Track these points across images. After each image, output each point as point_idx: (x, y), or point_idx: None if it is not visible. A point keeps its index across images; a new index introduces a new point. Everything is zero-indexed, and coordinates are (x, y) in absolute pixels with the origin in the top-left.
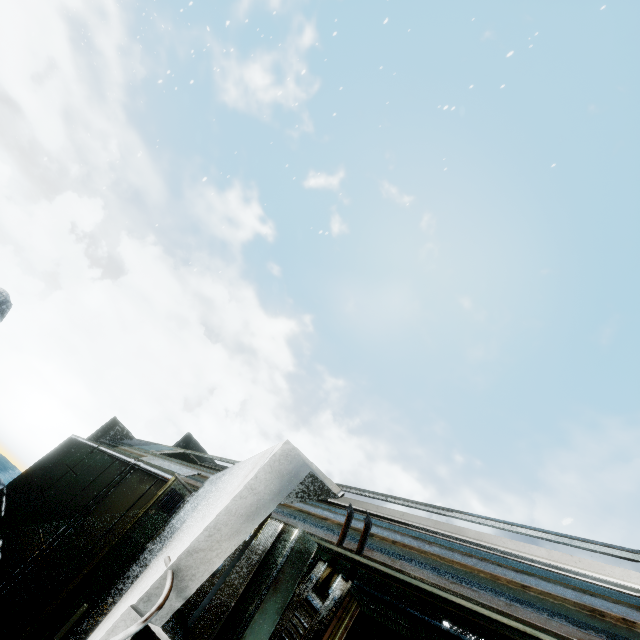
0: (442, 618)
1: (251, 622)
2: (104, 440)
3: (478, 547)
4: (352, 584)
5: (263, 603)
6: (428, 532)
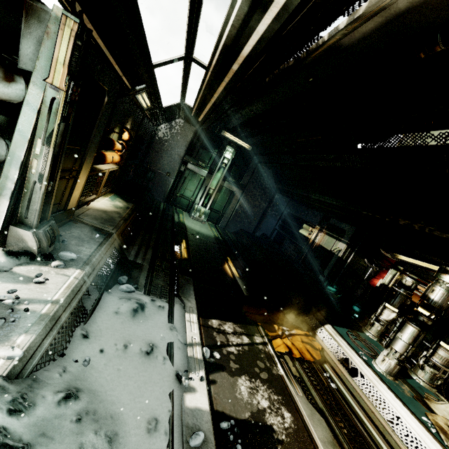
0: (355, 143)
1: (40, 51)
2: (163, 123)
3: (238, 0)
4: (63, 10)
5: (44, 43)
6: (228, 24)
